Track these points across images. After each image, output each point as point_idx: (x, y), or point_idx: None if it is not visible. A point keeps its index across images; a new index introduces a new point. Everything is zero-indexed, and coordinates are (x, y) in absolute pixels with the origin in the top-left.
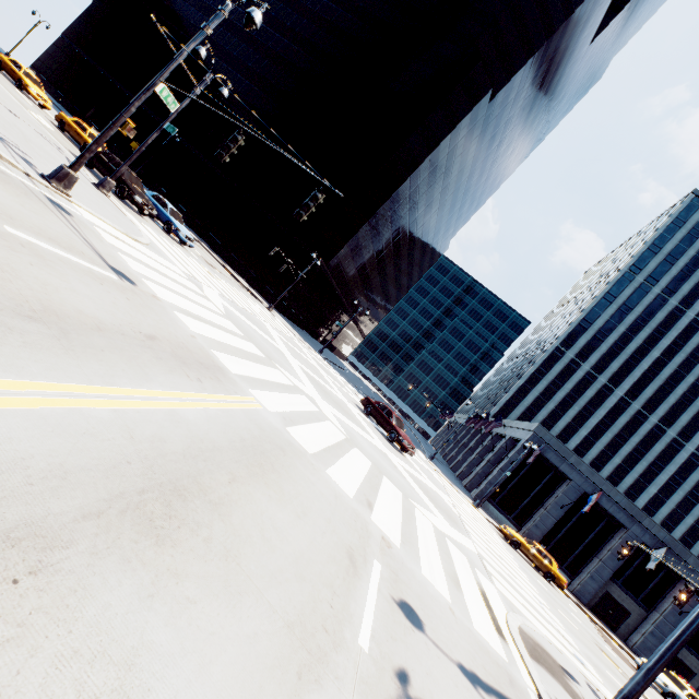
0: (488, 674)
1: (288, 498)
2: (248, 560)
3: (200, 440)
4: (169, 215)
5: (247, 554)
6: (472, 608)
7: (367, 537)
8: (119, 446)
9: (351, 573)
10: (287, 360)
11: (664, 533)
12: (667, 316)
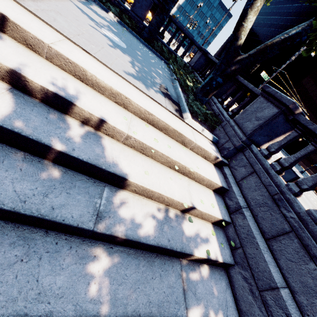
0: None
1: None
2: None
3: None
4: None
5: None
6: None
7: None
8: None
9: None
10: None
11: None
12: None
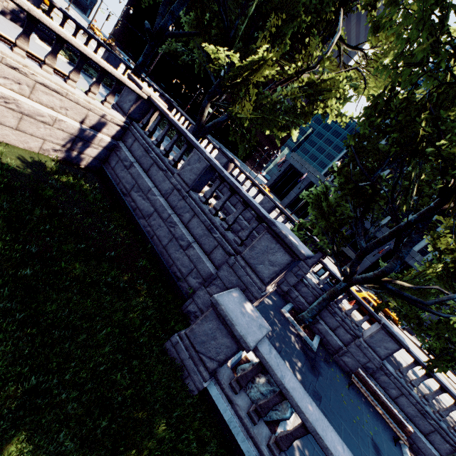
0: None
1: None
2: None
3: None
4: (130, 64)
5: None
6: None
7: None
8: None
9: None
10: None
11: None
12: None
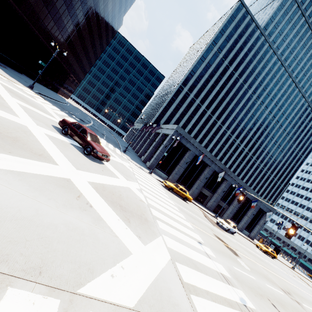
0: None
1: None
2: None
3: None
4: None
5: None
6: None
7: None
8: None
9: None
10: None
11: (222, 165)
12: (223, 69)
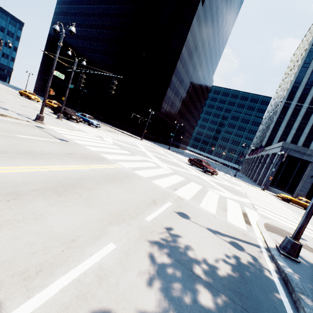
0: (228, 232)
1: (125, 187)
2: (97, 200)
3: (85, 175)
4: (88, 119)
5: (97, 199)
6: (230, 216)
7: (168, 197)
8: (49, 178)
9: (151, 205)
10: (145, 153)
11: None
12: None
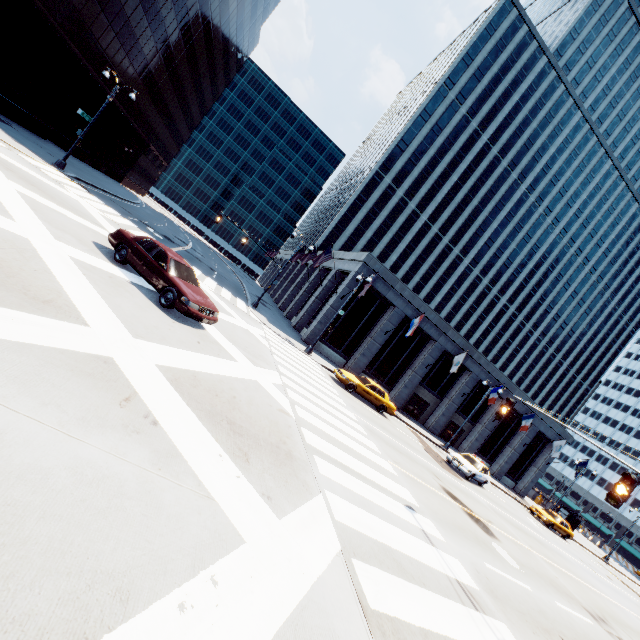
0: None
1: None
2: None
3: None
4: None
5: None
6: None
7: None
8: None
9: None
10: None
11: (461, 339)
12: (468, 139)
